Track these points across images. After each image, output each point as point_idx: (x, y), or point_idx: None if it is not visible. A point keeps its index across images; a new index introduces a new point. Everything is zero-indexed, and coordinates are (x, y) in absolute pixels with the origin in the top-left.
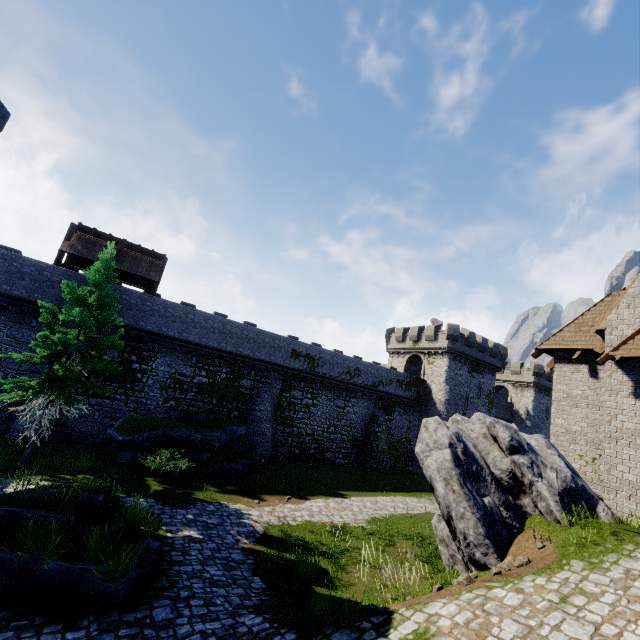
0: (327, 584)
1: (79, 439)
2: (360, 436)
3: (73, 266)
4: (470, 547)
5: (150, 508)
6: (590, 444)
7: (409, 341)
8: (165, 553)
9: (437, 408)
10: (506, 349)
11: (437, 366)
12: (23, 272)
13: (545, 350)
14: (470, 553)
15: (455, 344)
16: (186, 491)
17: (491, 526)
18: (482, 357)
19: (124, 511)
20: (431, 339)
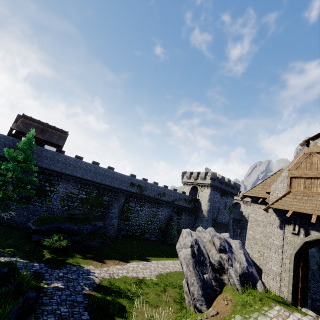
0: (123, 316)
1: (14, 225)
2: (164, 226)
3: (19, 135)
4: (195, 300)
5: (40, 269)
6: (263, 245)
7: (192, 179)
8: (40, 298)
9: (203, 214)
10: (240, 185)
11: (205, 192)
12: None
13: (247, 196)
14: (195, 303)
15: (214, 182)
16: (63, 258)
17: (205, 290)
18: (227, 189)
19: (18, 276)
20: (203, 179)
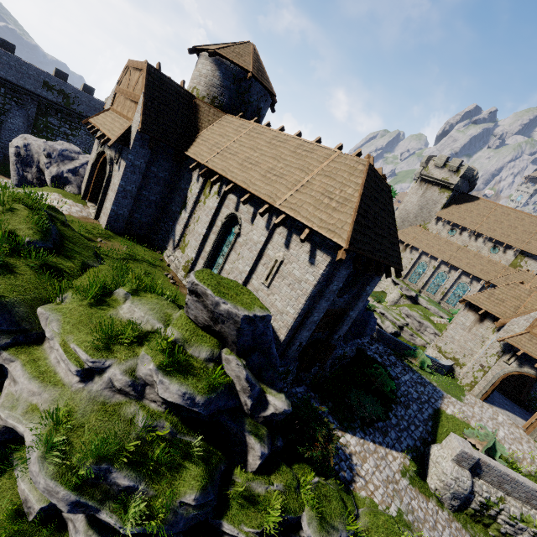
0: None
1: None
2: None
3: None
4: None
5: None
6: None
7: None
8: None
9: None
10: None
11: None
12: None
13: None
14: None
15: None
16: None
17: (22, 183)
18: None
19: None
20: None
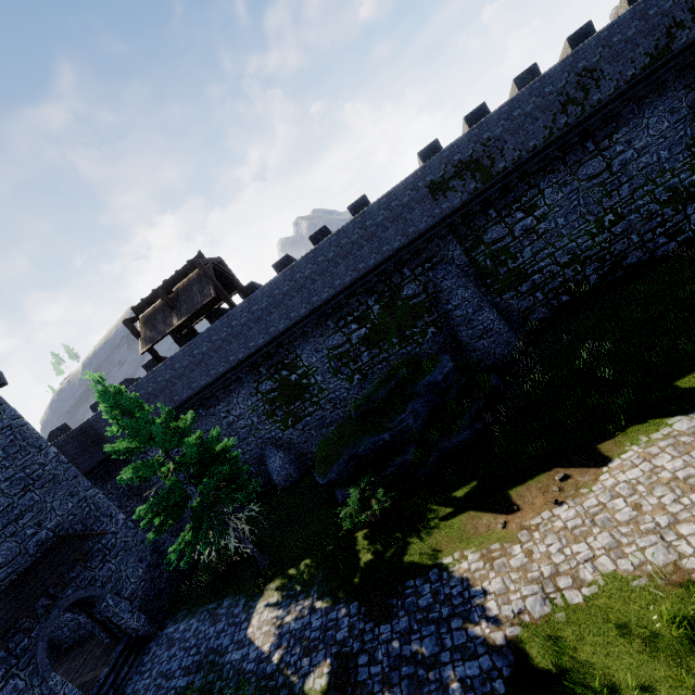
0: None
1: None
2: (687, 176)
3: (182, 333)
4: None
5: (349, 637)
6: None
7: None
8: None
9: None
10: None
11: None
12: (151, 392)
13: None
14: None
15: None
16: (398, 548)
17: None
18: None
19: None
20: None
